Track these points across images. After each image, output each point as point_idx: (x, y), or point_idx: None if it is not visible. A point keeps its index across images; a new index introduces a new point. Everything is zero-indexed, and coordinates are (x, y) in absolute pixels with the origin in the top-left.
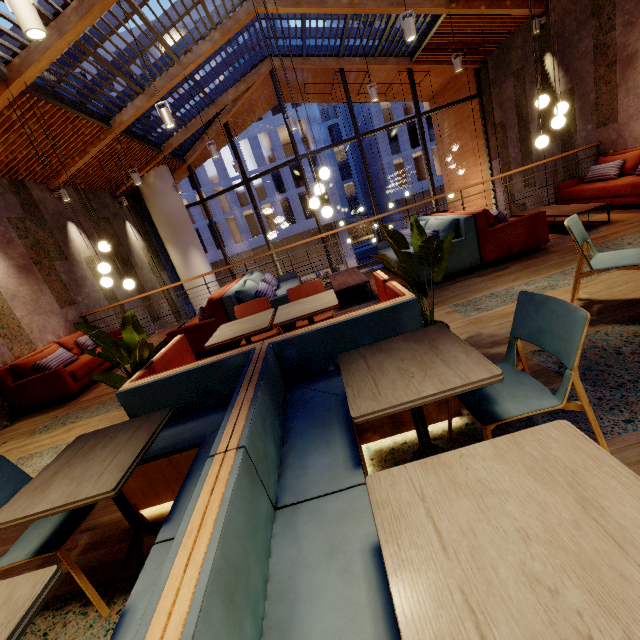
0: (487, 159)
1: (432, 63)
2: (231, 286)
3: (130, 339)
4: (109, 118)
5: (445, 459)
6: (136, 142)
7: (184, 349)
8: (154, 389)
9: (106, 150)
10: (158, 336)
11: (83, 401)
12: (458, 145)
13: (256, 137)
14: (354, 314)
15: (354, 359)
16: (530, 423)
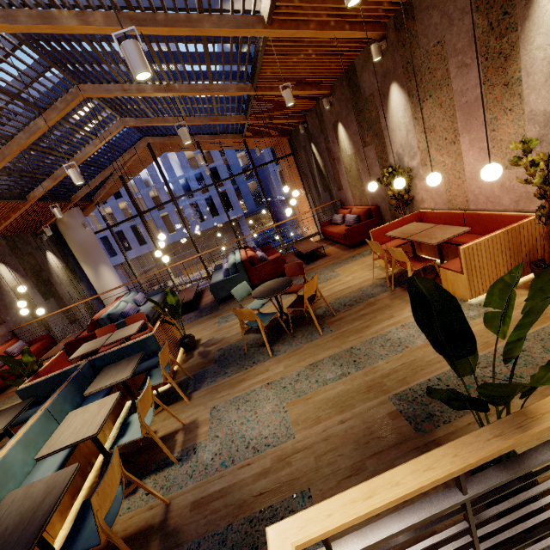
0: (305, 193)
1: (257, 137)
2: (110, 307)
3: (27, 360)
4: (25, 194)
5: (89, 405)
6: (49, 202)
7: (63, 359)
8: (34, 387)
9: (25, 211)
10: (65, 342)
11: (9, 392)
12: (292, 179)
13: (166, 156)
14: (128, 343)
15: (106, 370)
16: (187, 385)
